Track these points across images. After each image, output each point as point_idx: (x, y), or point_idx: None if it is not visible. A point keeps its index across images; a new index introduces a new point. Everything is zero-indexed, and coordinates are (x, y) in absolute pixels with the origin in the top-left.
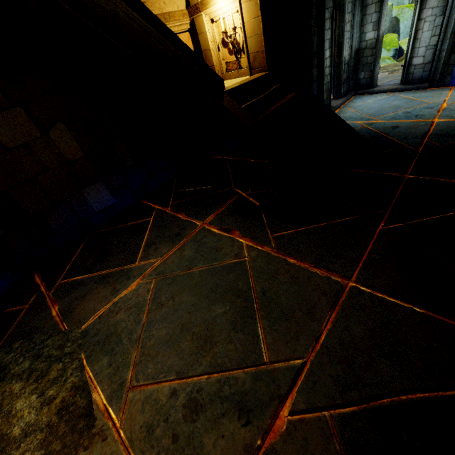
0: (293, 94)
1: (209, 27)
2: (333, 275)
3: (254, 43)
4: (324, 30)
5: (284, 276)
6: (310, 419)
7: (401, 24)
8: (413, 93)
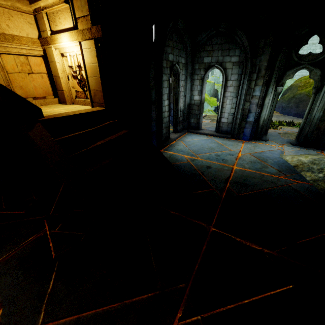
0: (125, 132)
1: (59, 59)
2: None
3: (94, 83)
4: (162, 87)
5: None
6: None
7: (219, 93)
8: (222, 140)
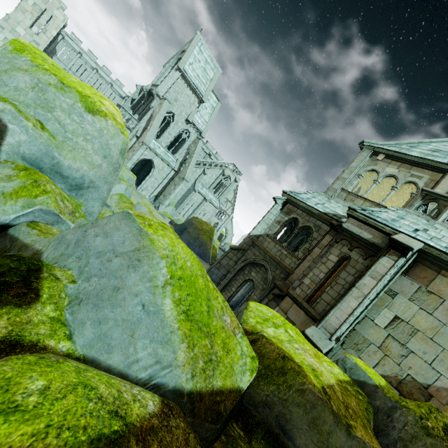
0: None
1: None
2: None
3: None
4: None
5: None
6: None
7: None
8: None
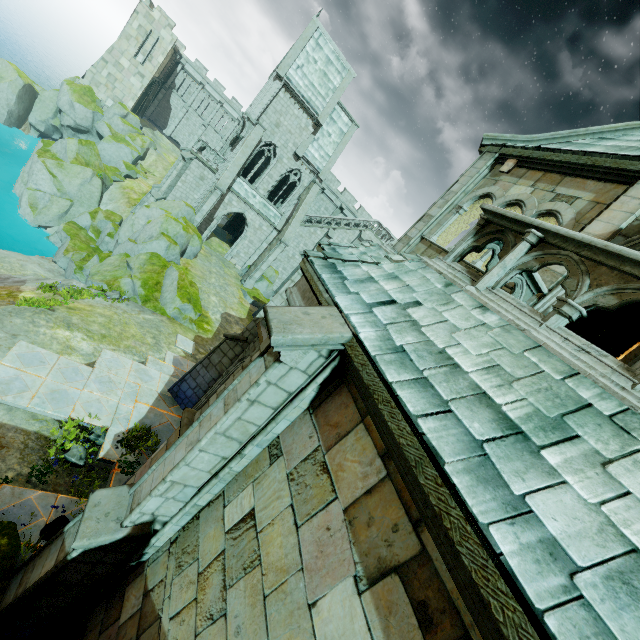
0: None
1: None
2: None
3: None
4: None
5: None
6: None
7: (190, 247)
8: None
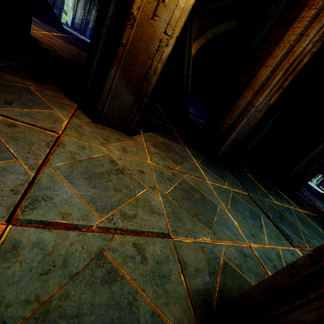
0: None
1: None
2: (59, 33)
3: None
4: None
5: (45, 25)
6: (61, 37)
7: (68, 16)
8: (75, 32)
